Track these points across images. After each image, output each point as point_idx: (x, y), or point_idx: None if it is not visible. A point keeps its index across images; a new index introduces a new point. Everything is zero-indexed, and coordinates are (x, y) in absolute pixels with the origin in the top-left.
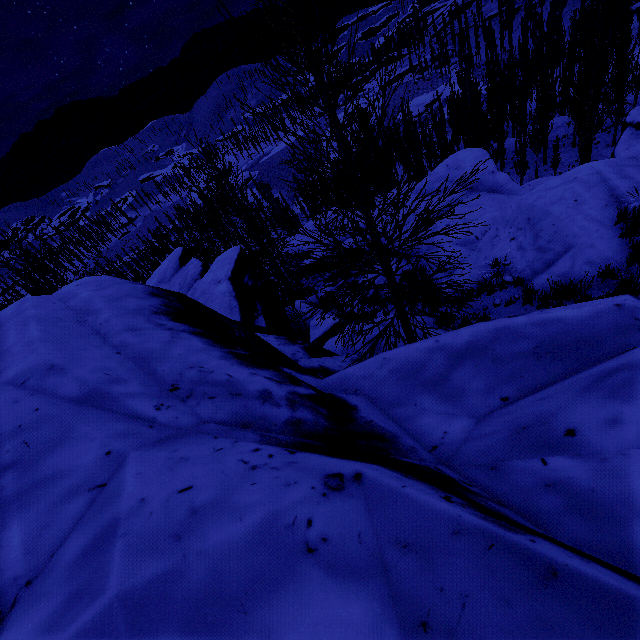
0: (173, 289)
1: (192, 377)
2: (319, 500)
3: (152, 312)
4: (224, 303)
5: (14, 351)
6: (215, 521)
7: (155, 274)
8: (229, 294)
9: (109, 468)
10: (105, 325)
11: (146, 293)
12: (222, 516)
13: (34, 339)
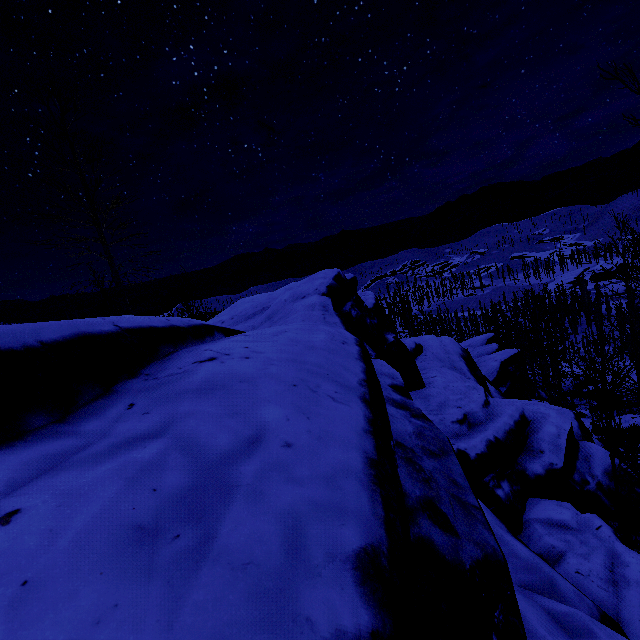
0: (473, 353)
1: (459, 368)
2: (464, 377)
3: (459, 354)
4: (490, 370)
5: (431, 346)
6: (454, 372)
7: (470, 340)
8: (495, 368)
9: (443, 367)
10: (448, 351)
11: (460, 349)
12: (454, 372)
13: (435, 346)
